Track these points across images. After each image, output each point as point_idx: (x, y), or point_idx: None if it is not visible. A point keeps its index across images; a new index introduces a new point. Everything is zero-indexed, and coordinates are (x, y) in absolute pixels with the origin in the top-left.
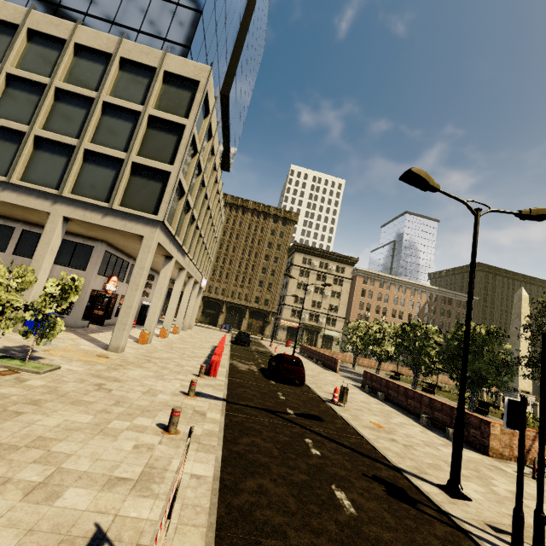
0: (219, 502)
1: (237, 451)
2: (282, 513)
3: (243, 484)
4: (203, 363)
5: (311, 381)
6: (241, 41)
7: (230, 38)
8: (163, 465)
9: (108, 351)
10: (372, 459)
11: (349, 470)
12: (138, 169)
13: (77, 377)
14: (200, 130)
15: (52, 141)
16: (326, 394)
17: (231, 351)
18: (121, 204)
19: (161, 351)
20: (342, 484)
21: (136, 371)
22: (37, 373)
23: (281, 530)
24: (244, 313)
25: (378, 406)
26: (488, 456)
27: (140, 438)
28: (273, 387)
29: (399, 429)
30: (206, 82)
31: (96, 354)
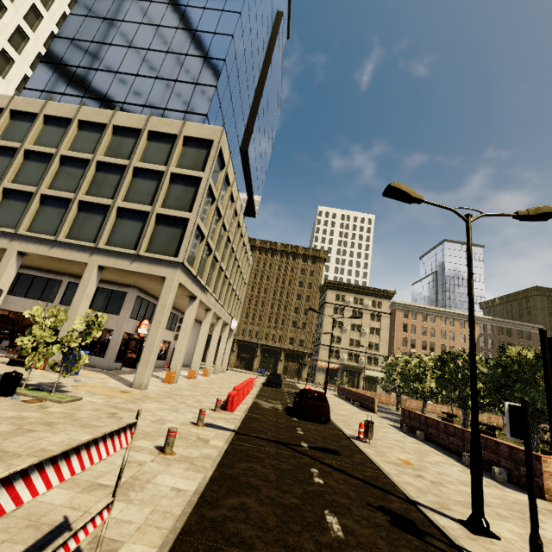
0: (193, 513)
1: (230, 474)
2: (257, 528)
3: (225, 500)
4: (224, 400)
5: (340, 420)
6: (256, 104)
7: (246, 104)
8: (147, 478)
9: (132, 388)
10: (385, 491)
11: (352, 499)
12: (162, 219)
13: (94, 407)
14: (217, 181)
15: (92, 203)
16: (353, 431)
17: (260, 391)
18: (147, 250)
19: (185, 389)
20: (338, 510)
21: (152, 404)
22: (60, 402)
23: (250, 542)
24: (279, 355)
25: (414, 445)
26: (545, 500)
27: (134, 455)
28: (293, 423)
29: (432, 467)
30: (219, 140)
31: (120, 390)
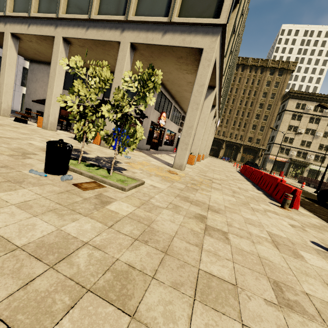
0: None
1: None
2: None
3: None
4: (254, 187)
5: None
6: None
7: None
8: None
9: (173, 168)
10: None
11: None
12: None
13: (165, 199)
14: None
15: None
16: None
17: None
18: (179, 17)
19: (209, 171)
20: None
21: (215, 194)
22: (122, 189)
23: None
24: (239, 149)
25: None
26: None
27: None
28: None
29: None
30: None
31: (166, 170)
